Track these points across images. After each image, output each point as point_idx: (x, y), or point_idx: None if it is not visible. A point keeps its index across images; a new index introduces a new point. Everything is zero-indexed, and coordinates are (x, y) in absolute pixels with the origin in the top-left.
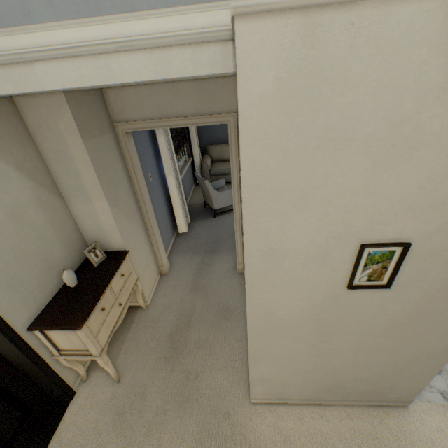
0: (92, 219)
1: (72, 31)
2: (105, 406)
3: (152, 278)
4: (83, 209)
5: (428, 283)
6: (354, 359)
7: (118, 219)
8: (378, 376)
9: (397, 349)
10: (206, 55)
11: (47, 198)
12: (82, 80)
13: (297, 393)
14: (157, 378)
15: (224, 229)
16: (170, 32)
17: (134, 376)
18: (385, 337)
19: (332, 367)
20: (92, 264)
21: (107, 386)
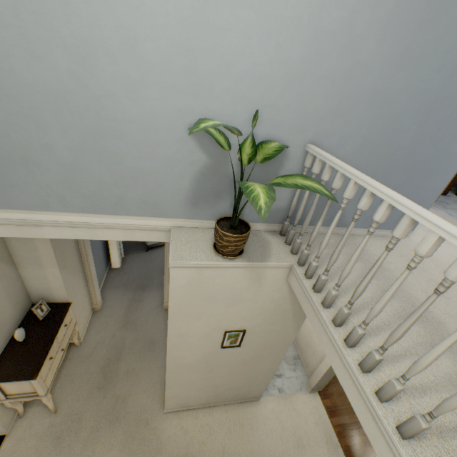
0: (41, 280)
1: (76, 217)
2: (44, 434)
3: (87, 317)
4: (34, 273)
5: (257, 343)
6: (228, 378)
7: (65, 278)
8: (241, 385)
9: (249, 371)
10: (156, 234)
11: (4, 269)
12: (75, 236)
13: (196, 401)
14: (91, 404)
15: (155, 265)
16: (137, 225)
17: (70, 406)
18: (242, 367)
19: (216, 384)
20: (37, 318)
21: (45, 418)
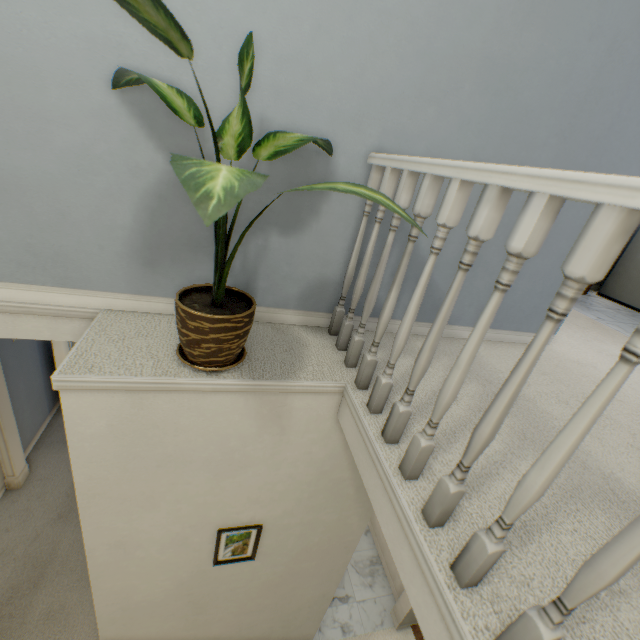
0: None
1: None
2: None
3: None
4: None
5: (290, 549)
6: (238, 622)
7: None
8: (268, 631)
9: (280, 604)
10: (70, 326)
11: None
12: None
13: None
14: None
15: None
16: (20, 303)
17: None
18: (265, 596)
19: (215, 634)
20: None
21: None
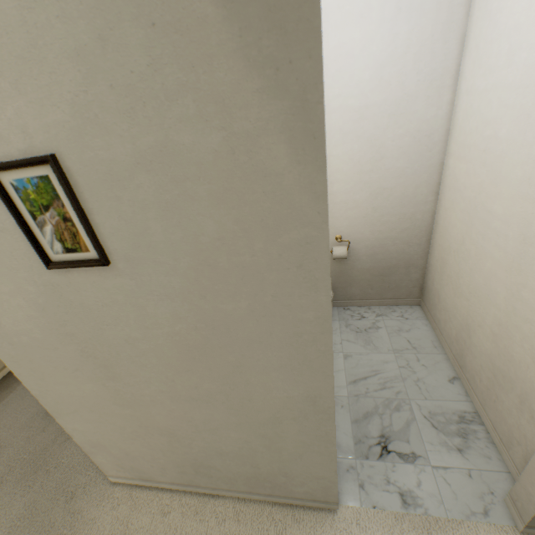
0: None
1: None
2: None
3: None
4: None
5: (169, 253)
6: (186, 415)
7: None
8: (247, 450)
9: (235, 399)
10: None
11: None
12: None
13: (159, 471)
14: (20, 438)
15: None
16: None
17: None
18: (196, 374)
19: (166, 428)
20: None
21: None
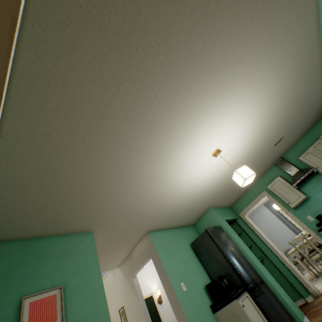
0: None
1: None
2: None
3: None
4: None
5: (132, 317)
6: None
7: None
8: None
9: None
10: None
11: None
12: None
13: None
14: None
15: None
16: None
17: None
18: None
19: None
20: None
21: None
